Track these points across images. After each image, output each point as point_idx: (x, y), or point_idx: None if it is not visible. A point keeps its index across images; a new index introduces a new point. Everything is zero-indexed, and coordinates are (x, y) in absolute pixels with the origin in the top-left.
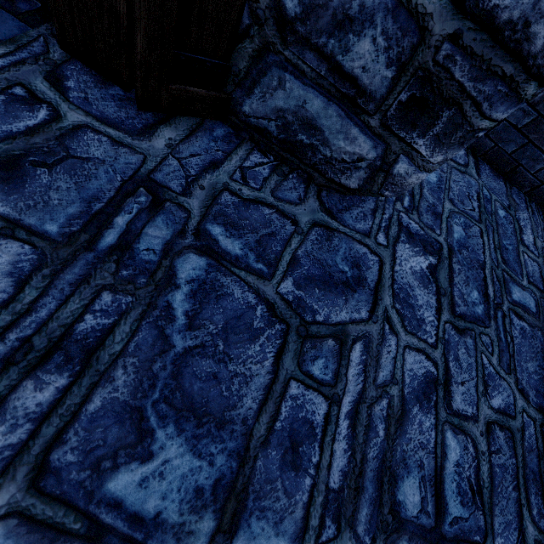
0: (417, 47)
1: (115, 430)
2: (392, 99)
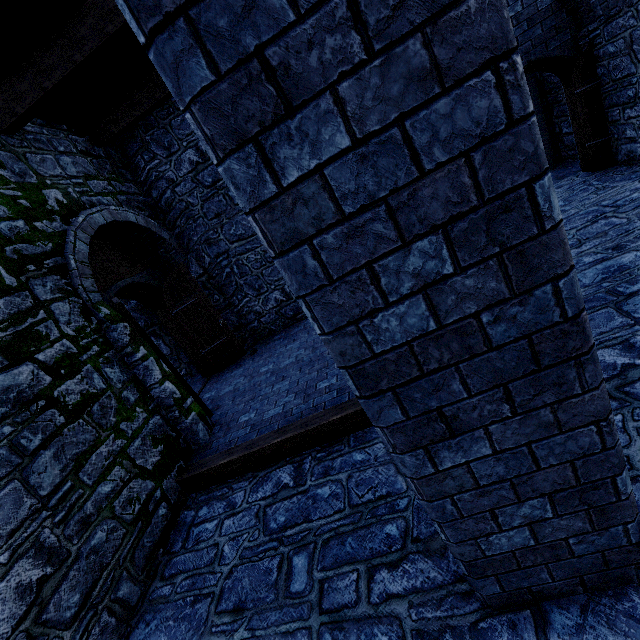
0: (634, 126)
1: None
2: (638, 135)
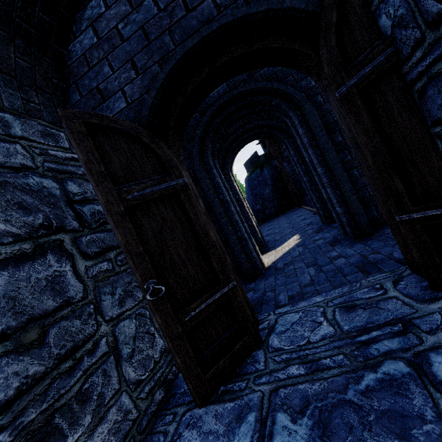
0: None
1: (297, 400)
2: None
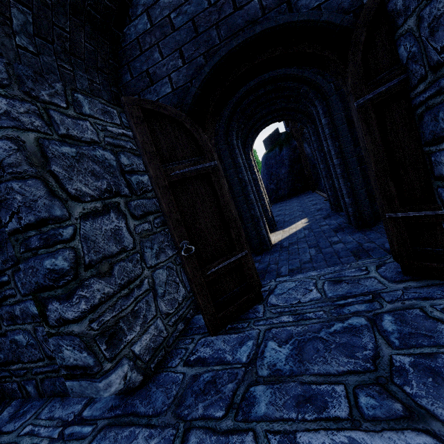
0: None
1: (284, 335)
2: None
